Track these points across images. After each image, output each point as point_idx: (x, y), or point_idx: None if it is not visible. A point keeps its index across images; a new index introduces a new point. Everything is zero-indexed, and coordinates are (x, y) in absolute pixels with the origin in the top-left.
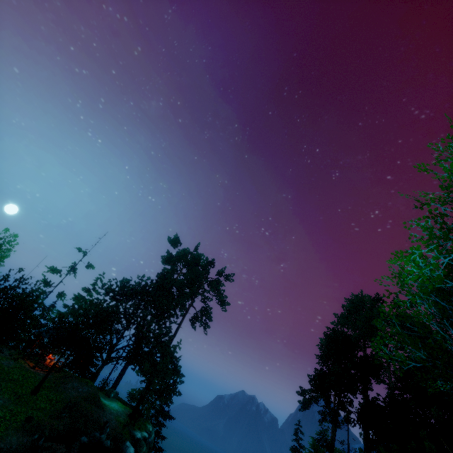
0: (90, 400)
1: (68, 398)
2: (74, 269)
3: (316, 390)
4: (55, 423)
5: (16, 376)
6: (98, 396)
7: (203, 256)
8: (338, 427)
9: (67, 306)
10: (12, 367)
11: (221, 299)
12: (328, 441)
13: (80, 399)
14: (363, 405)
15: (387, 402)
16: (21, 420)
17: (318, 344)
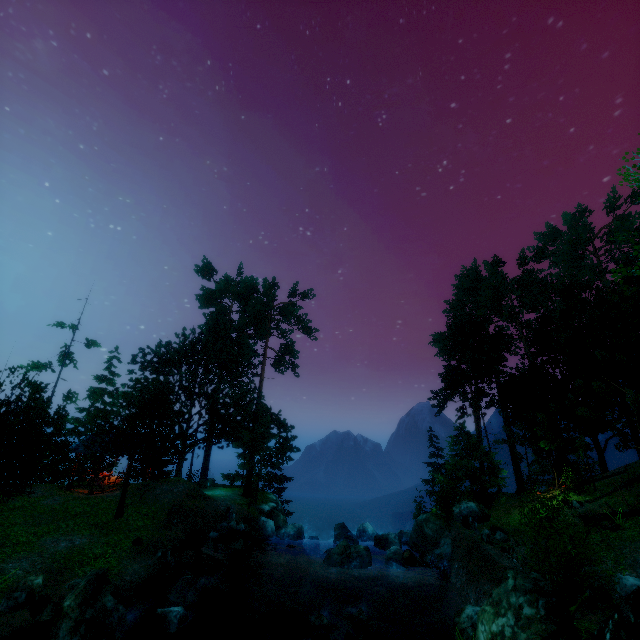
0: (194, 497)
1: (166, 504)
2: (69, 355)
3: (450, 387)
4: (170, 534)
5: (79, 508)
6: (199, 490)
7: (256, 279)
8: (484, 413)
9: (84, 409)
10: (64, 503)
11: (306, 326)
12: (467, 433)
13: (182, 500)
14: (503, 384)
15: (528, 370)
16: (128, 546)
17: (430, 342)
